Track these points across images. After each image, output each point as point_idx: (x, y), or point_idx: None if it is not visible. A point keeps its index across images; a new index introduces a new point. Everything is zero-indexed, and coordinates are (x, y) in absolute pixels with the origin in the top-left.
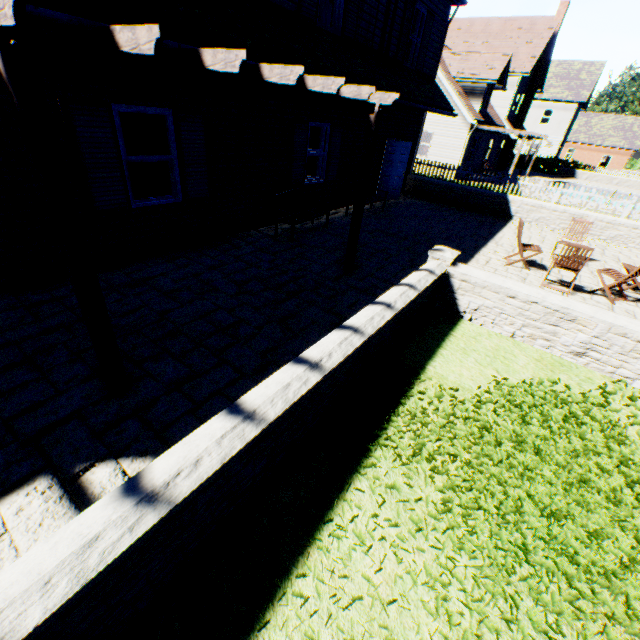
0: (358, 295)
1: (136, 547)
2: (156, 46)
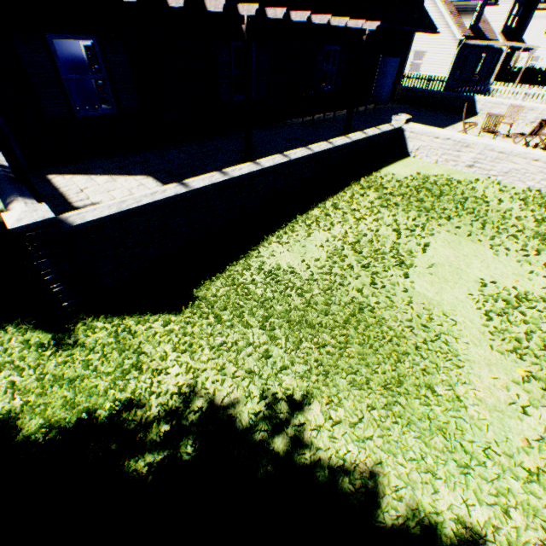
0: None
1: (282, 168)
2: (283, 16)
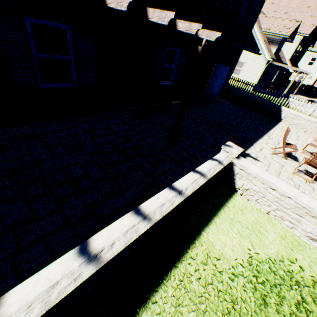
0: (172, 164)
1: None
2: None
